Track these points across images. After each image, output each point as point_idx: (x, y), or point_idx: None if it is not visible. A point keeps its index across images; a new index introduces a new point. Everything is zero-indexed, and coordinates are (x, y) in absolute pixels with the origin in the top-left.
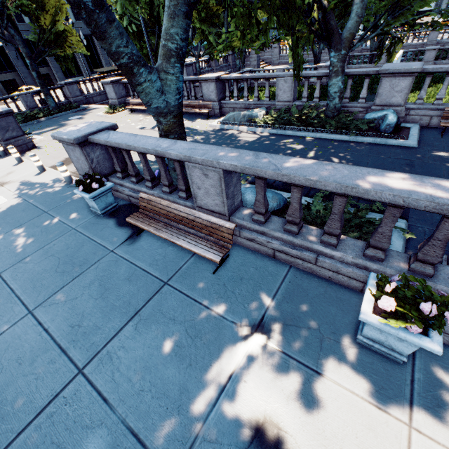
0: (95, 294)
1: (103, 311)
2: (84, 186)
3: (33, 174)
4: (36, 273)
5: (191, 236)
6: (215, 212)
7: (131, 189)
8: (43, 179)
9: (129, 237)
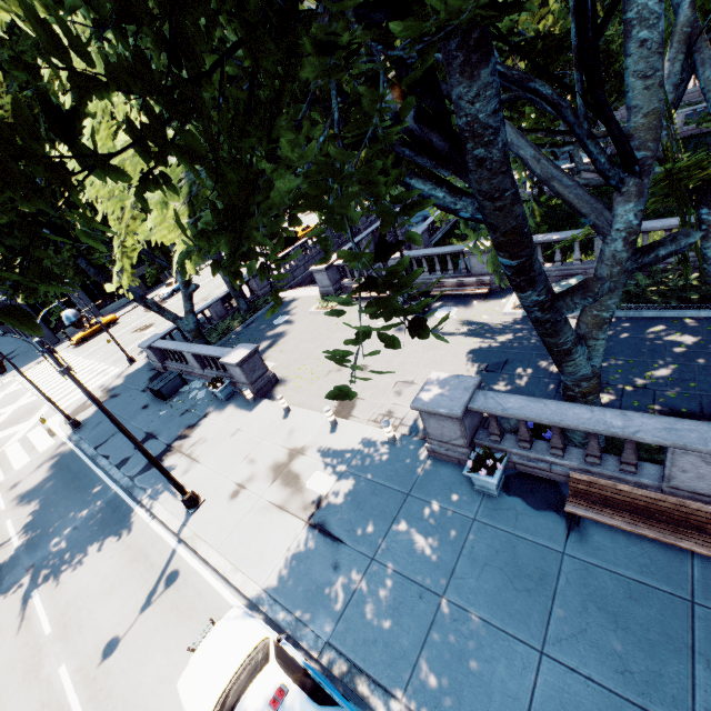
0: (606, 623)
1: (641, 648)
2: (487, 469)
3: (325, 430)
4: (493, 594)
5: (693, 534)
6: (706, 495)
7: (521, 455)
8: (350, 439)
9: (568, 529)
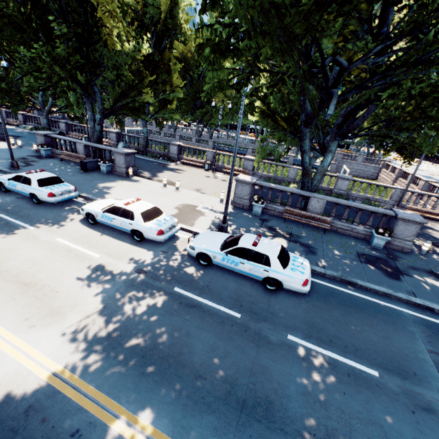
0: None
1: None
2: None
3: None
4: None
5: None
6: None
7: None
8: None
9: None
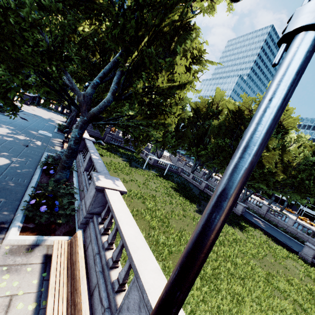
0: None
1: None
2: None
3: None
4: None
5: None
6: None
7: None
8: None
9: None
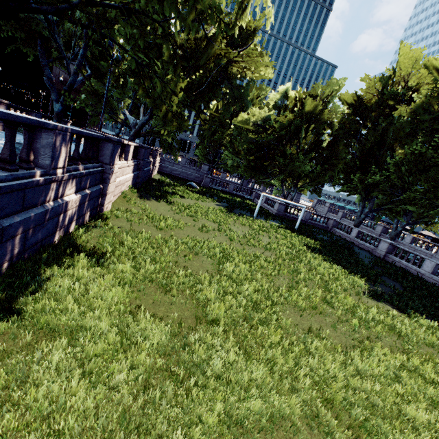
0: None
1: None
2: None
3: None
4: None
5: None
6: None
7: None
8: None
9: None
